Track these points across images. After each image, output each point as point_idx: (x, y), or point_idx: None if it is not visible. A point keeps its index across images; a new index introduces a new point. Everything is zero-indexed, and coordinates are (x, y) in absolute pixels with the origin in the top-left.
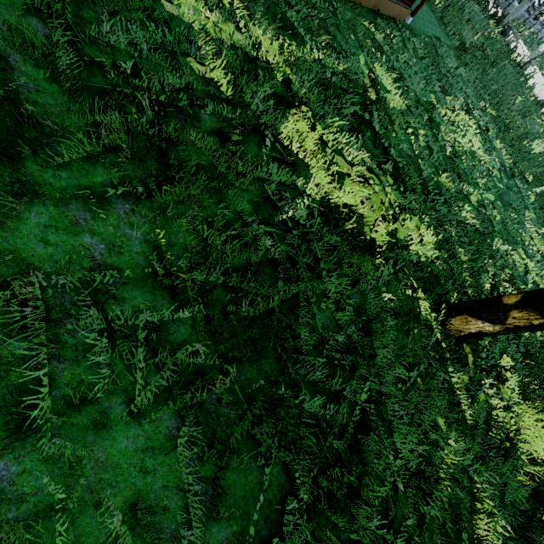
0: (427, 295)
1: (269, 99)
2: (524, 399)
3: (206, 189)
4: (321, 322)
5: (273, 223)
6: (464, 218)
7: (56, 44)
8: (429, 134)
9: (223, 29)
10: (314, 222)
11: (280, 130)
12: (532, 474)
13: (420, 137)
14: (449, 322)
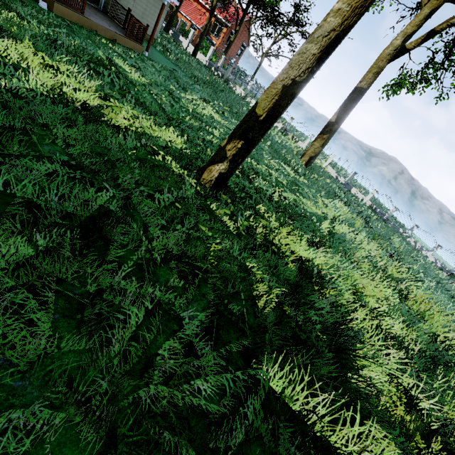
0: (174, 159)
1: None
2: (281, 226)
3: None
4: (48, 151)
5: None
6: (210, 139)
7: None
8: (171, 98)
9: None
10: (35, 94)
11: None
12: (298, 263)
13: (163, 98)
14: (202, 178)
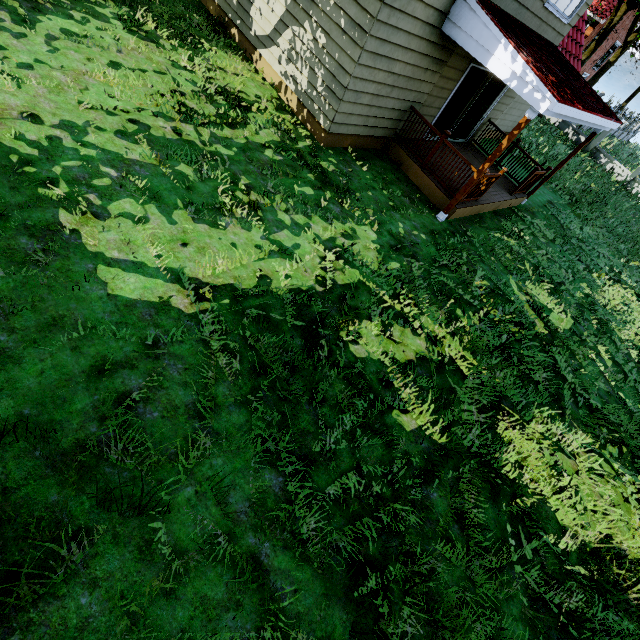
0: None
1: (472, 414)
2: None
3: (477, 632)
4: None
5: (554, 639)
6: None
7: (294, 498)
8: (609, 346)
9: (404, 342)
10: (594, 609)
11: (501, 462)
12: None
13: (602, 354)
14: None
